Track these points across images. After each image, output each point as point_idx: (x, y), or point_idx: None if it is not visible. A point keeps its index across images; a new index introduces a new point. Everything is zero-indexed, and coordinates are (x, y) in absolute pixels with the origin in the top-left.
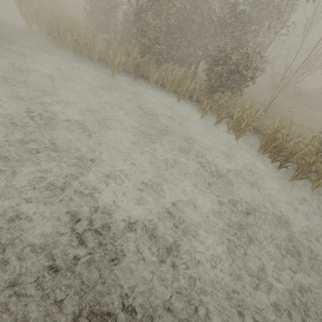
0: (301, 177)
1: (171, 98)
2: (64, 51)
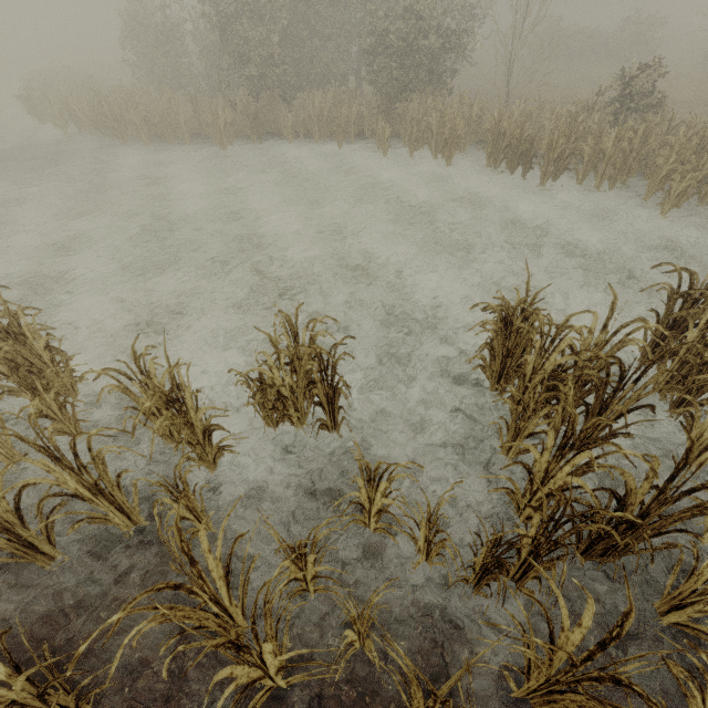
0: (554, 172)
1: (329, 147)
2: (134, 145)
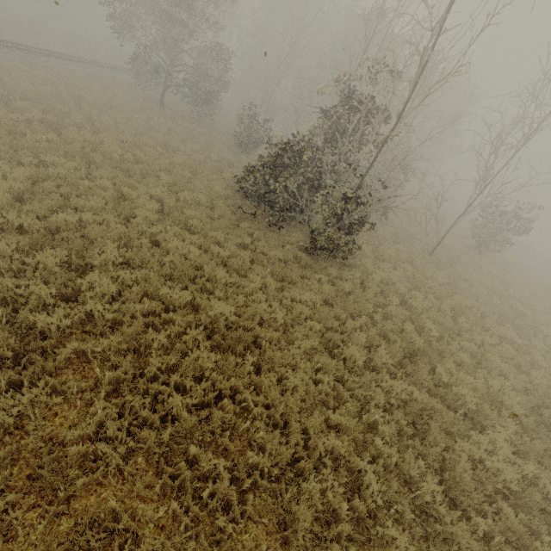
0: None
1: None
2: None
